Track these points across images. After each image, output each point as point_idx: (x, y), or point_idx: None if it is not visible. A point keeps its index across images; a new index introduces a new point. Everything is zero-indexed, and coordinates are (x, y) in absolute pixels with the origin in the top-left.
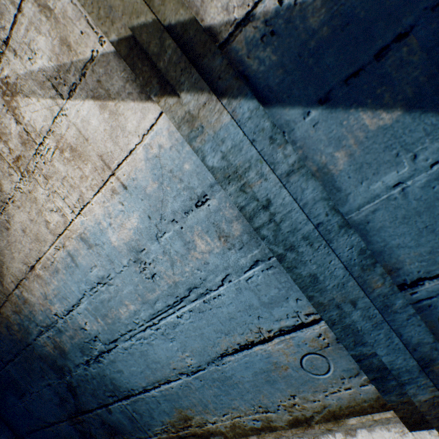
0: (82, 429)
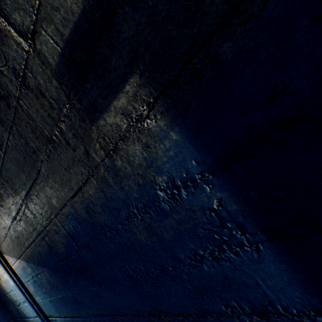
0: (24, 321)
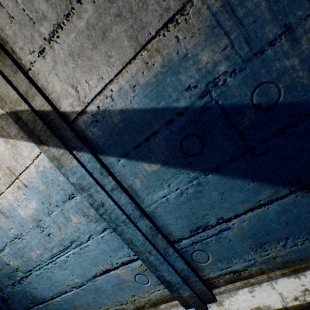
0: None
